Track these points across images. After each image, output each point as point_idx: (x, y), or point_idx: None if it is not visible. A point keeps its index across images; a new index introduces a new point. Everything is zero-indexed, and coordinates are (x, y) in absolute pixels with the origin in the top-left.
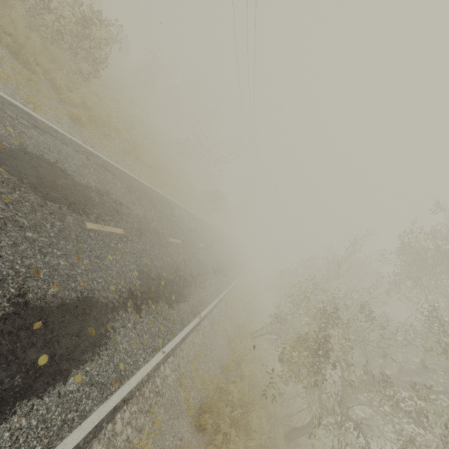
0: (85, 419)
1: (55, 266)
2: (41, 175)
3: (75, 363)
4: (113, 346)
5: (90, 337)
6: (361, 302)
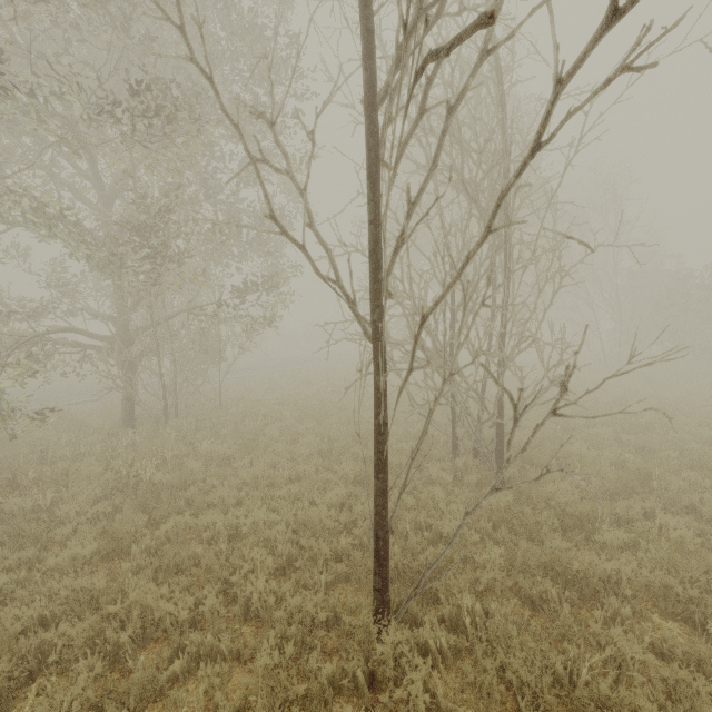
0: None
1: None
2: None
3: None
4: None
5: None
6: None
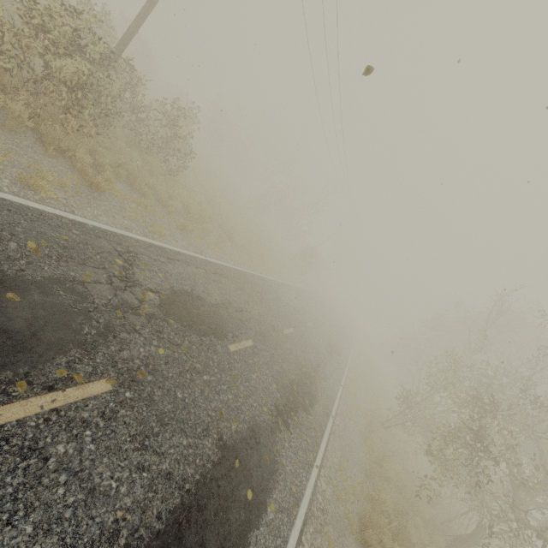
0: (287, 544)
1: (227, 402)
2: (190, 312)
3: (266, 493)
4: (282, 470)
5: (267, 465)
6: (521, 377)
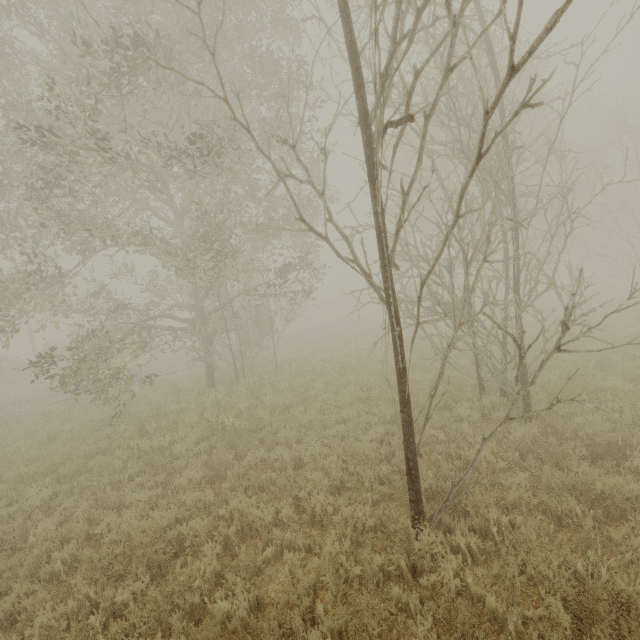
0: None
1: None
2: None
3: None
4: None
5: None
6: None
